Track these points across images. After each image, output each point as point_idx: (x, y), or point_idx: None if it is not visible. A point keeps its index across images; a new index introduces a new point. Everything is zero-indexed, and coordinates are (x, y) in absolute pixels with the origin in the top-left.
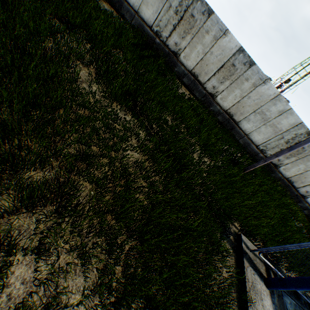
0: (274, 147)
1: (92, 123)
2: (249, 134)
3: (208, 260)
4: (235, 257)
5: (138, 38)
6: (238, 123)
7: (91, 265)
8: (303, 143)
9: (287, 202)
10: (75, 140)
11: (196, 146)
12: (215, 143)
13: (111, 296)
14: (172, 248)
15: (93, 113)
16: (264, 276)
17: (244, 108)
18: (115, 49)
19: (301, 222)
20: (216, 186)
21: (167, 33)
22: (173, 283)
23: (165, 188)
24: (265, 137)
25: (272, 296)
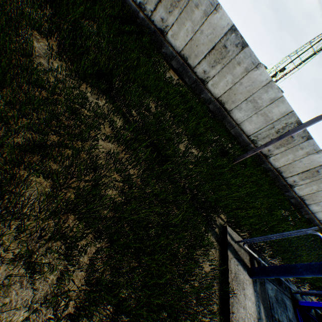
0: (265, 137)
1: (50, 107)
2: (241, 124)
3: (188, 256)
4: (220, 250)
5: (118, 10)
6: (229, 112)
7: (45, 274)
8: (292, 131)
9: (276, 192)
10: (24, 127)
11: (182, 135)
12: (204, 133)
13: (70, 306)
14: (148, 247)
15: (53, 95)
16: (248, 266)
17: (236, 96)
18: (86, 21)
19: (287, 210)
20: (202, 178)
21: (152, 6)
22: (147, 284)
23: (144, 182)
24: (257, 127)
25: (254, 285)
